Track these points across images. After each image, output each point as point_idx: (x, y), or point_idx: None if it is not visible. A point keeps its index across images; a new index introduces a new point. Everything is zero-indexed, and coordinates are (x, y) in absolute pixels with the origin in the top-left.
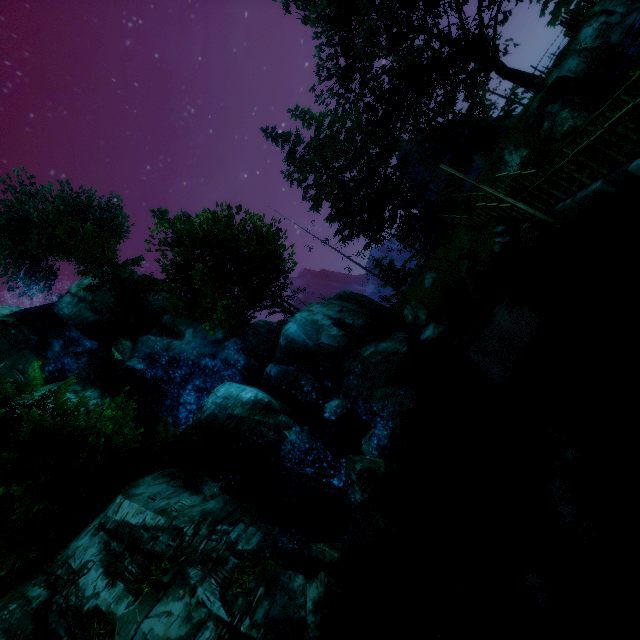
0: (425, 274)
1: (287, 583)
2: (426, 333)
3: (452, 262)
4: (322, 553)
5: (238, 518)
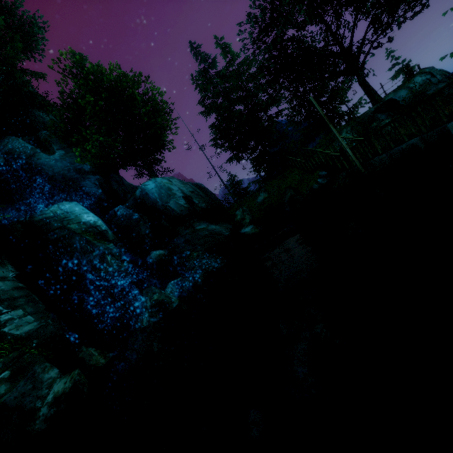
0: (261, 192)
1: (38, 373)
2: (246, 229)
3: (282, 190)
4: (90, 356)
5: (20, 304)
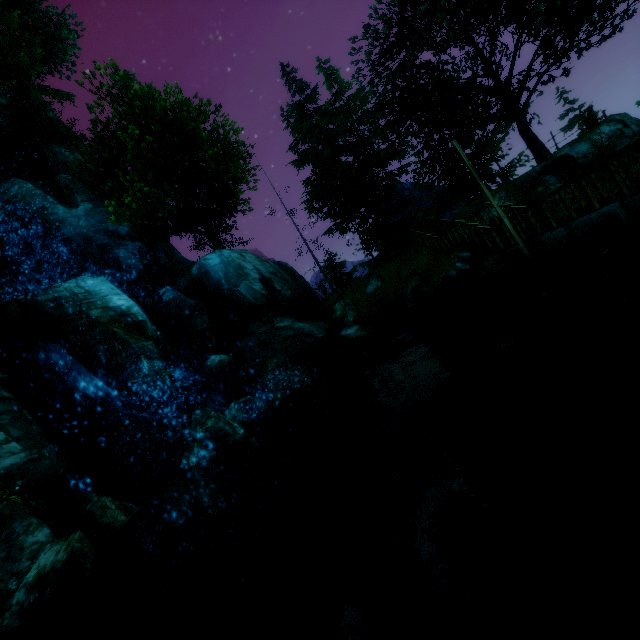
0: (372, 279)
1: (18, 534)
2: (348, 331)
3: (402, 277)
4: (102, 510)
5: (1, 424)
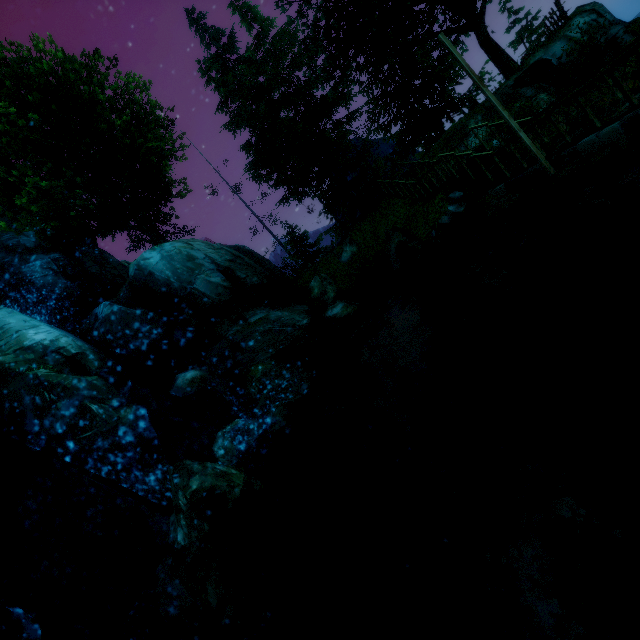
0: (345, 245)
1: None
2: (334, 309)
3: (380, 236)
4: None
5: None
